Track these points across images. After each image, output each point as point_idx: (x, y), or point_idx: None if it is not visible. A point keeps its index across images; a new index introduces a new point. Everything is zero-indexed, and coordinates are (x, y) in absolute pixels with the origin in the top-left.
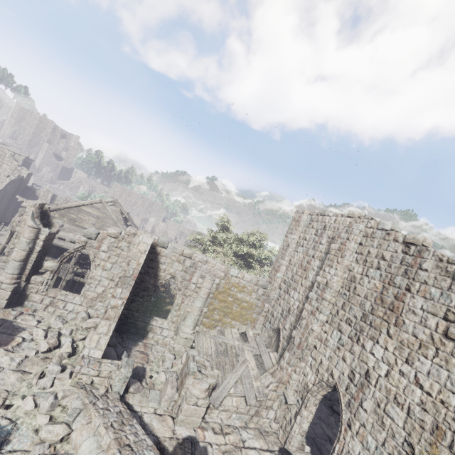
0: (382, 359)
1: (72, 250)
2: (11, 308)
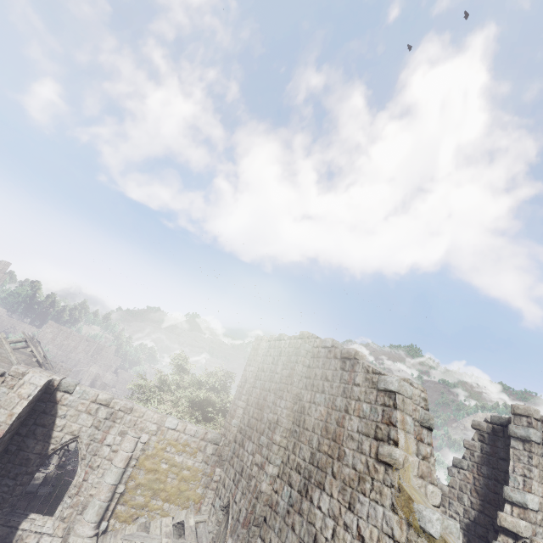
0: (328, 512)
1: None
2: None
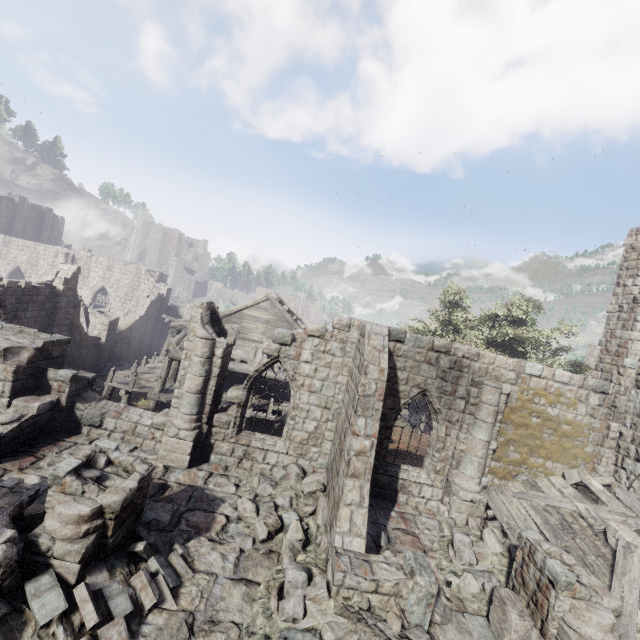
0: None
1: (260, 367)
2: (195, 468)
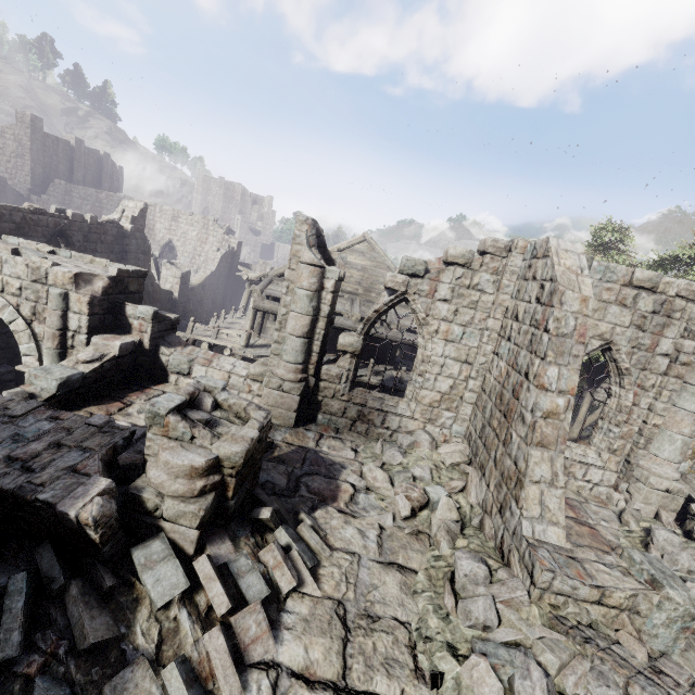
0: None
1: (381, 306)
2: (302, 427)
